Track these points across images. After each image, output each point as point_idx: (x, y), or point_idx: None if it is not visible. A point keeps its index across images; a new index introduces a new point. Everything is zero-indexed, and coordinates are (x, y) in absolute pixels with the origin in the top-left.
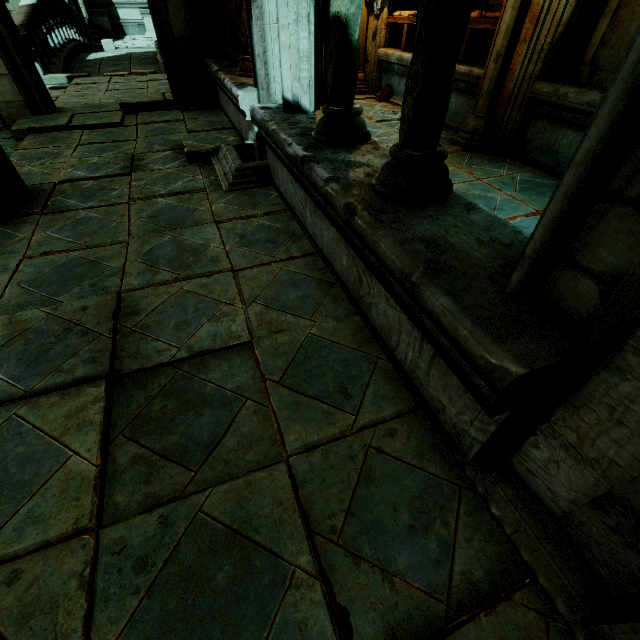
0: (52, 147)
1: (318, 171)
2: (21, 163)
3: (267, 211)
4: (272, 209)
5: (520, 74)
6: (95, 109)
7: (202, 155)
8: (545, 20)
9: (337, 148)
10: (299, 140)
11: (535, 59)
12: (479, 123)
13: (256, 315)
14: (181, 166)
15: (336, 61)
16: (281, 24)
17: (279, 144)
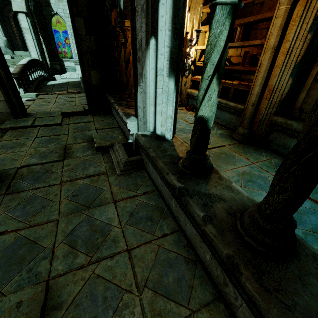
0: (21, 139)
1: (194, 207)
2: (0, 151)
3: (144, 191)
4: (147, 190)
5: (265, 112)
6: (48, 115)
7: (104, 147)
8: (276, 91)
9: (197, 178)
10: (171, 169)
11: (272, 106)
12: (245, 131)
13: (148, 304)
14: (92, 154)
15: (198, 136)
16: (158, 103)
17: (158, 168)
